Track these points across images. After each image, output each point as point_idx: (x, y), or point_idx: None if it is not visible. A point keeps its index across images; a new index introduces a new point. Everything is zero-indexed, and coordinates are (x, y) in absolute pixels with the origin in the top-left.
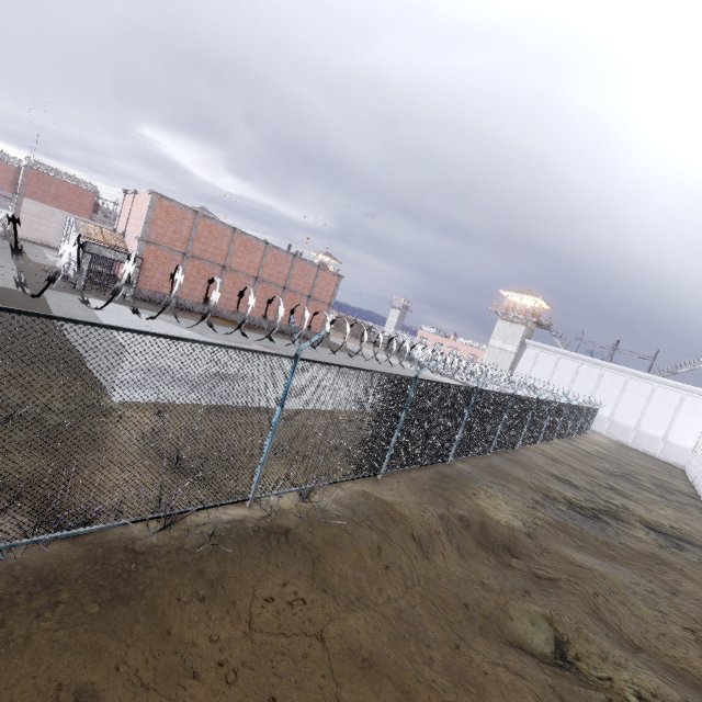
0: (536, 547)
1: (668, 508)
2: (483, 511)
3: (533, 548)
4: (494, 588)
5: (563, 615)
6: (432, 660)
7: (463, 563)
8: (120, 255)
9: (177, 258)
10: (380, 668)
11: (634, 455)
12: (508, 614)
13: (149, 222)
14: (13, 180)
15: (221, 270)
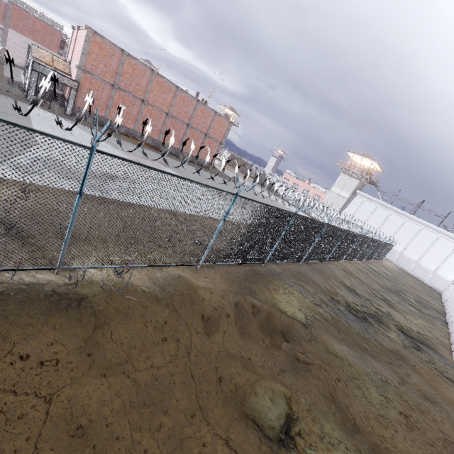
0: (308, 336)
1: (420, 318)
2: (276, 303)
3: (304, 336)
4: (256, 364)
5: (301, 397)
6: (160, 427)
7: (240, 341)
8: (60, 76)
9: (107, 87)
10: (90, 438)
11: (409, 279)
12: (254, 391)
13: (85, 53)
14: (4, 14)
15: (140, 103)
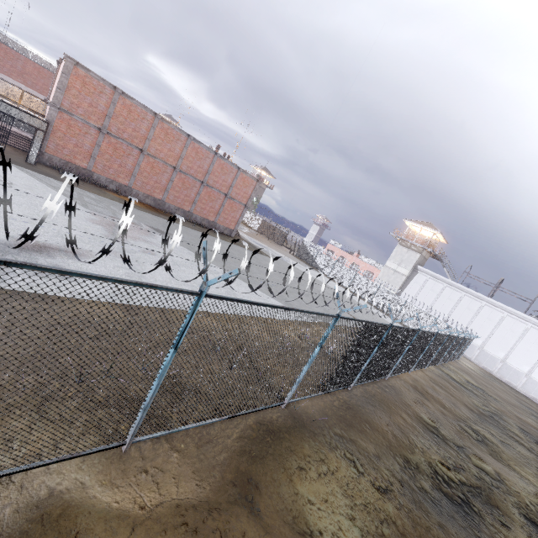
0: None
1: None
2: (302, 510)
3: None
4: None
5: None
6: None
7: None
8: (22, 114)
9: (92, 132)
10: None
11: (498, 386)
12: None
13: (62, 88)
14: None
15: (138, 153)
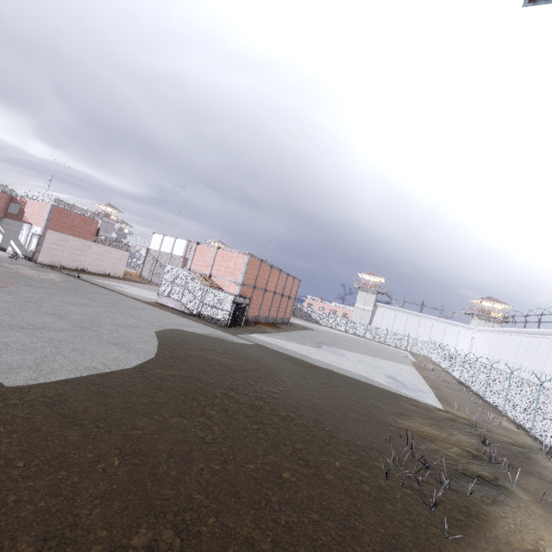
0: None
1: None
2: None
3: None
4: None
5: None
6: None
7: None
8: (243, 299)
9: (250, 291)
10: None
11: None
12: None
13: (246, 272)
14: (4, 205)
15: (263, 292)
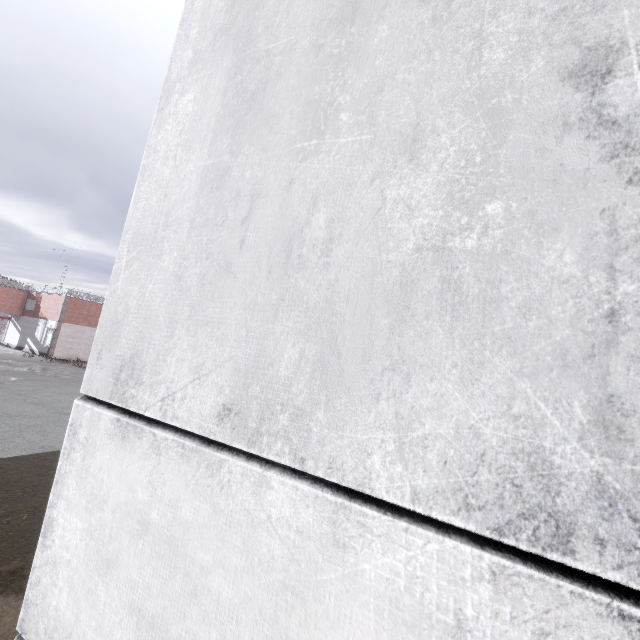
0: None
1: None
2: None
3: None
4: None
5: None
6: None
7: None
8: None
9: None
10: None
11: None
12: None
13: None
14: (21, 303)
15: None
